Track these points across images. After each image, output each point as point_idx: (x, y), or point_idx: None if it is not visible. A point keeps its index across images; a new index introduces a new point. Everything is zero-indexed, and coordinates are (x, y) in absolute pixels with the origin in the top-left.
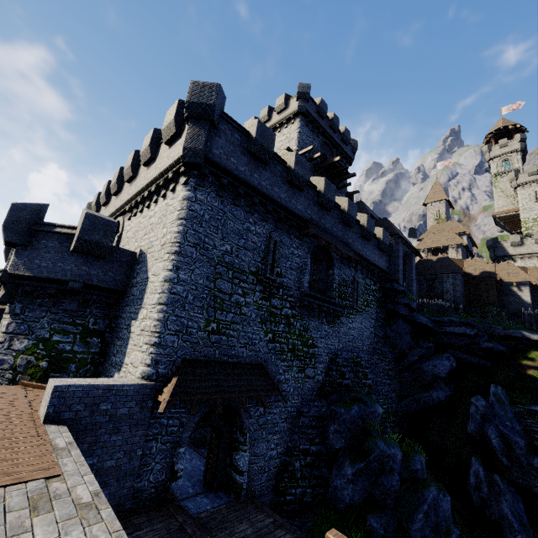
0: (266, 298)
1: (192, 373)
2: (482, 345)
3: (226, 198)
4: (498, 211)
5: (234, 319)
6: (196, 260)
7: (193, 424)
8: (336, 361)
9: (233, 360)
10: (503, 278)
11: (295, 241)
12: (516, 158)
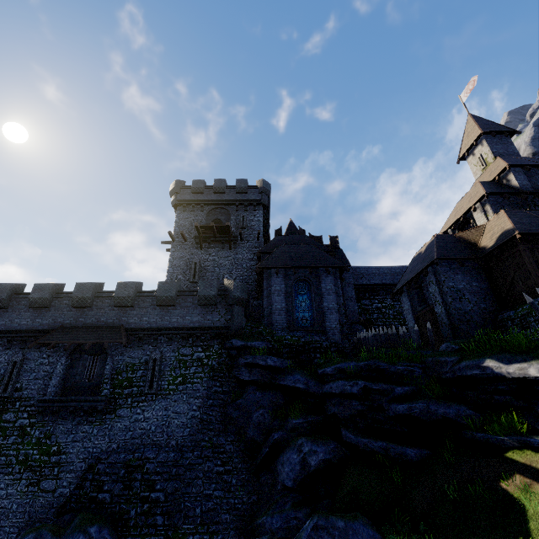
0: None
1: None
2: (387, 410)
3: None
4: None
5: None
6: None
7: None
8: (96, 468)
9: None
10: None
11: (47, 351)
12: None
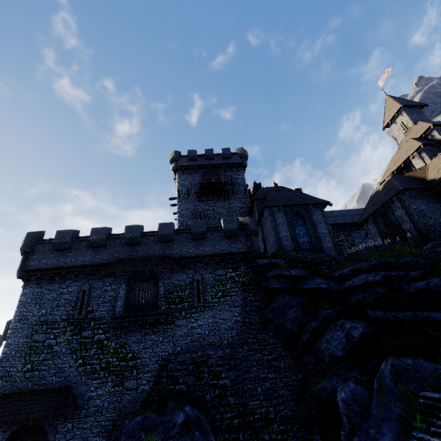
0: (77, 333)
1: (3, 403)
2: (407, 288)
3: (44, 283)
4: None
5: (46, 357)
6: (19, 328)
7: (4, 440)
8: (168, 367)
9: (43, 387)
10: None
11: (108, 281)
12: None
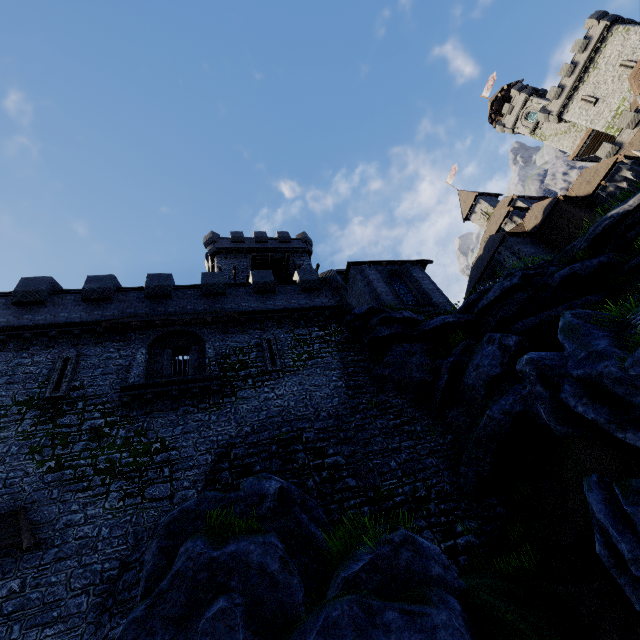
0: (47, 420)
1: None
2: (552, 282)
3: None
4: (573, 150)
5: None
6: None
7: None
8: (231, 455)
9: None
10: (586, 193)
11: (114, 346)
12: (533, 103)
